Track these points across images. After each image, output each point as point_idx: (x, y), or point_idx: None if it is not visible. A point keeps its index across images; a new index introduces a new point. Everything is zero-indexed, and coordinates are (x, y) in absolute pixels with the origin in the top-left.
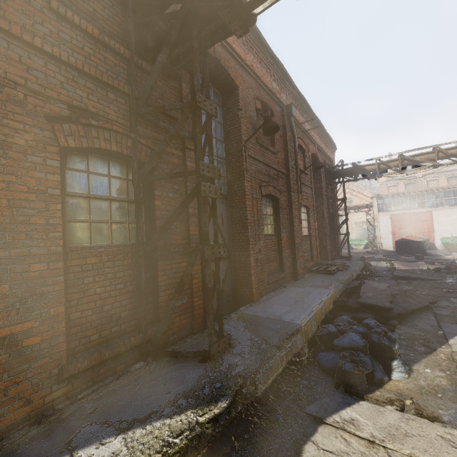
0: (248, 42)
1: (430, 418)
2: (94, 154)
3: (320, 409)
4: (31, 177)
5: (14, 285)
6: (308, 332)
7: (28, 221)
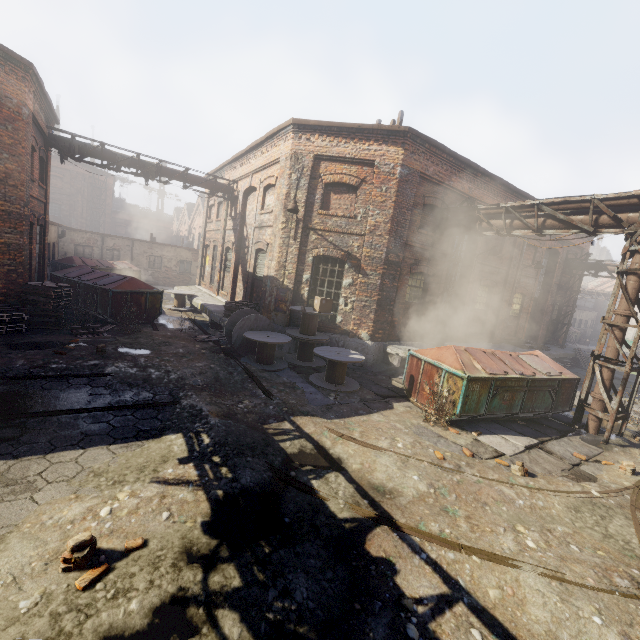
0: (498, 191)
1: None
2: (415, 272)
3: None
4: (404, 282)
5: (396, 309)
6: None
7: (401, 293)
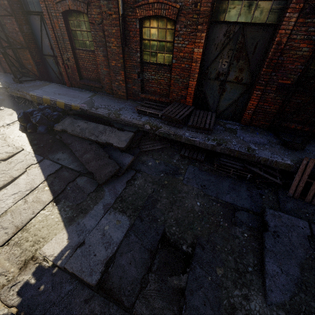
0: None
1: (0, 127)
2: None
3: (20, 112)
4: None
5: None
6: (34, 99)
7: None
